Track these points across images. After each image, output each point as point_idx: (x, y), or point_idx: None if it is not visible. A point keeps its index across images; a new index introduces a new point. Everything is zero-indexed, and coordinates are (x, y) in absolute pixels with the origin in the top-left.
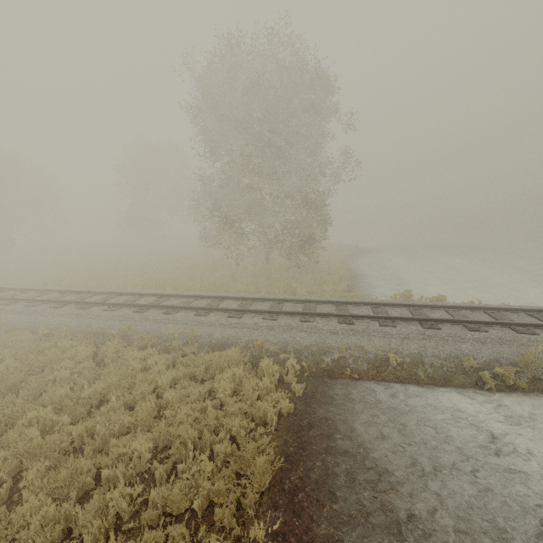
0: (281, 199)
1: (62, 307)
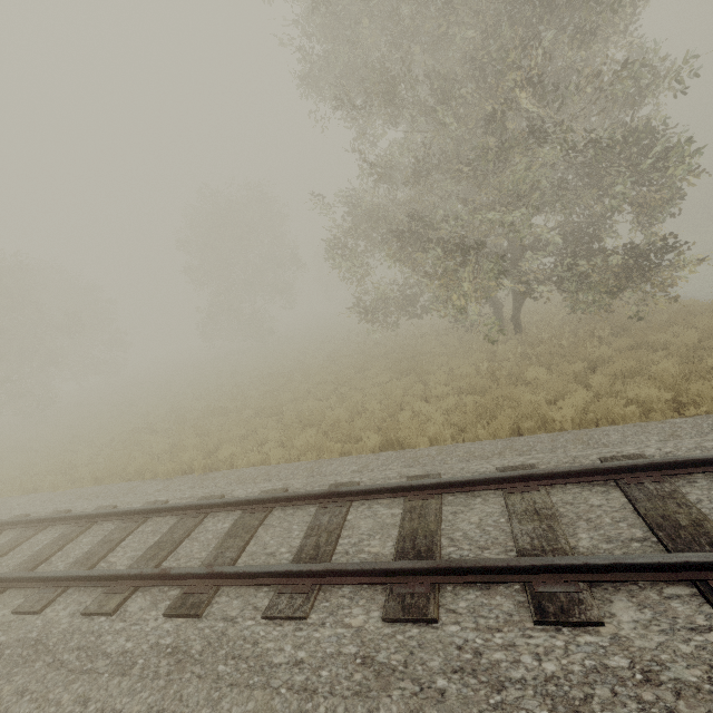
0: (601, 151)
1: (122, 605)
